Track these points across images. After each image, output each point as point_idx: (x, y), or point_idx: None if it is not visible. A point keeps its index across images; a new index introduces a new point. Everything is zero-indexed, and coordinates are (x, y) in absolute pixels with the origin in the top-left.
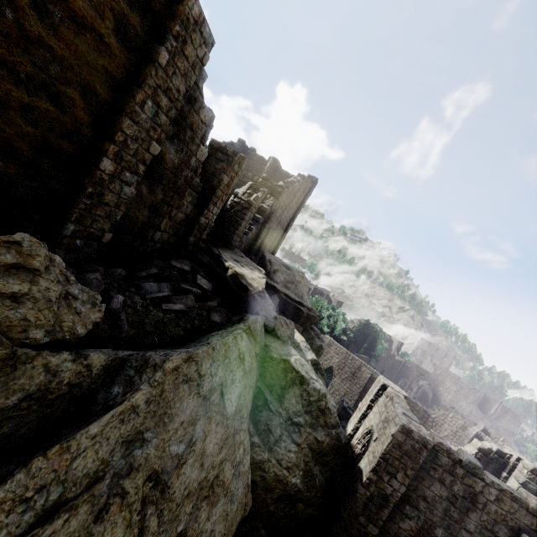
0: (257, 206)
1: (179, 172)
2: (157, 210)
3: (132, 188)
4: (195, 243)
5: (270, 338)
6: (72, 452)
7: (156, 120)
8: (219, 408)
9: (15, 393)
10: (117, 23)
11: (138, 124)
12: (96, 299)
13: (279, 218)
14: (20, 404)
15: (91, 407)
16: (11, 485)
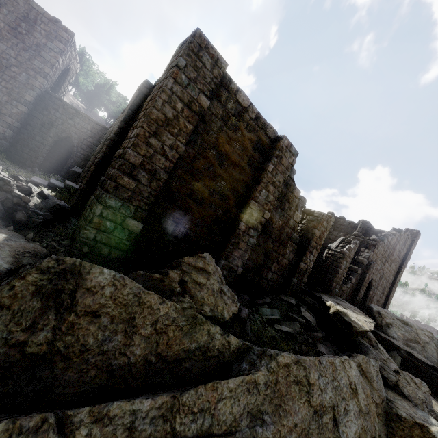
0: (351, 256)
1: (282, 230)
2: (269, 256)
3: (254, 239)
4: (297, 284)
5: (393, 394)
6: (218, 394)
7: (267, 199)
8: (333, 437)
9: (194, 342)
10: (249, 160)
11: (258, 202)
12: (234, 298)
13: (381, 270)
14: (195, 351)
15: (229, 372)
16: (188, 395)
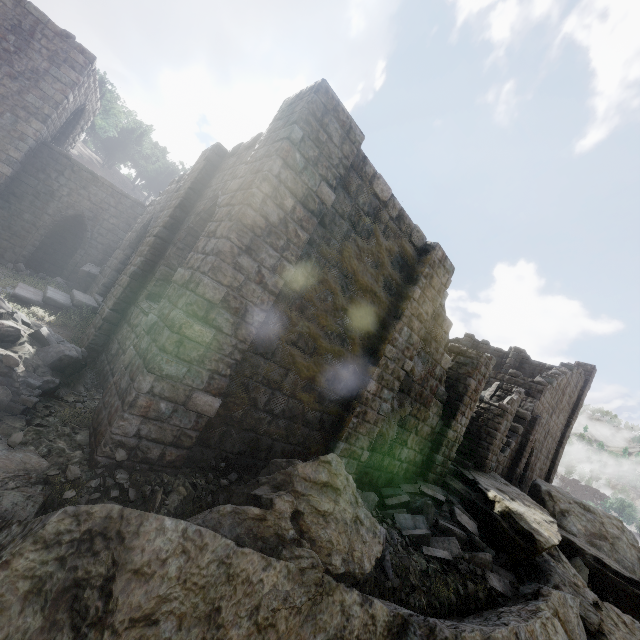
0: (513, 412)
1: (425, 382)
2: (404, 424)
3: (387, 404)
4: (443, 463)
5: None
6: None
7: (409, 341)
8: None
9: (319, 631)
10: (385, 281)
11: (396, 347)
12: (376, 528)
13: (546, 426)
14: None
15: None
16: None
